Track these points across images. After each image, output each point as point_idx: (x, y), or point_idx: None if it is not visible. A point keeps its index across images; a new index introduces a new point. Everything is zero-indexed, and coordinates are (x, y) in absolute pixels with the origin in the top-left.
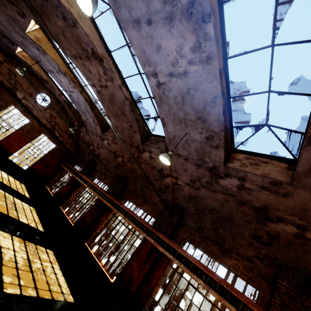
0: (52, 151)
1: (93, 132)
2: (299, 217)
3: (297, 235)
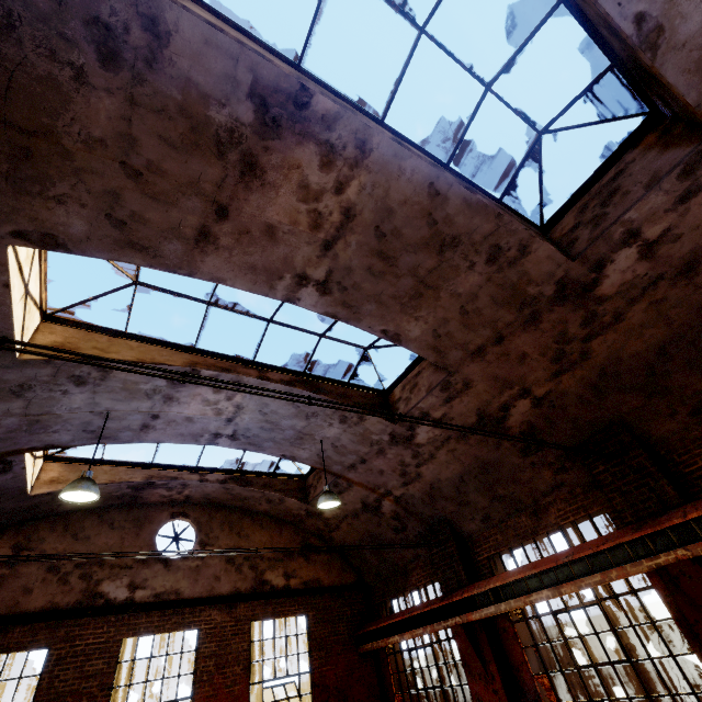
0: (313, 640)
1: (362, 458)
2: None
3: None
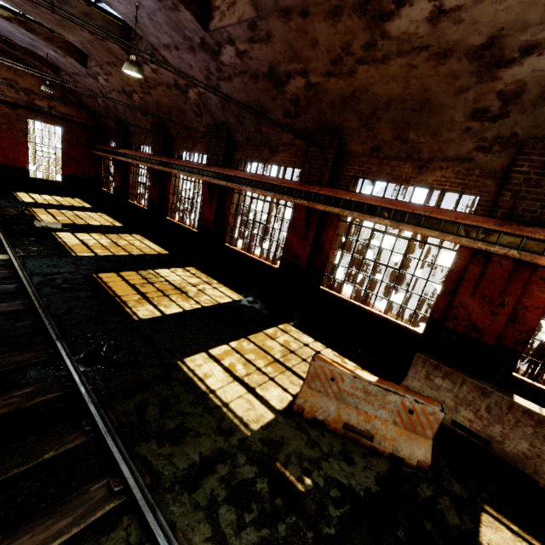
0: (64, 139)
1: (77, 74)
2: (296, 62)
3: (307, 86)
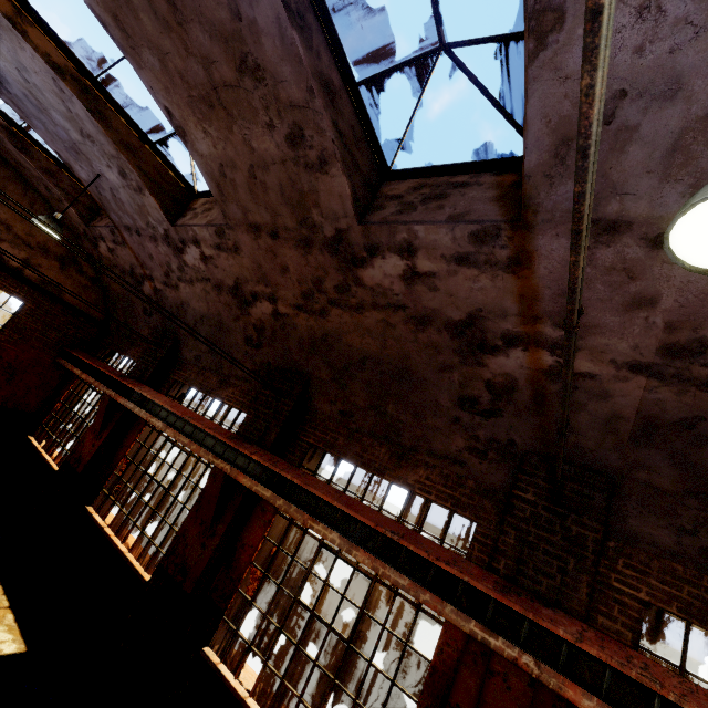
0: (14, 323)
1: (138, 229)
2: None
3: None
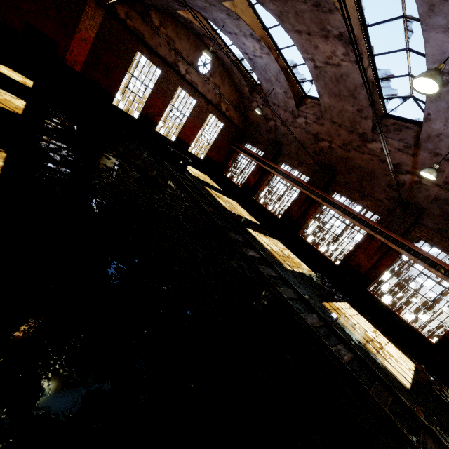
0: (221, 132)
1: (279, 106)
2: None
3: None
